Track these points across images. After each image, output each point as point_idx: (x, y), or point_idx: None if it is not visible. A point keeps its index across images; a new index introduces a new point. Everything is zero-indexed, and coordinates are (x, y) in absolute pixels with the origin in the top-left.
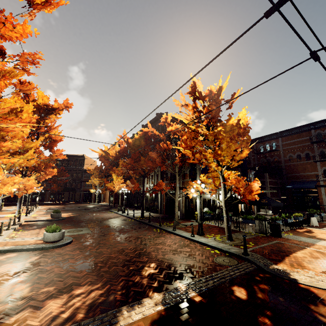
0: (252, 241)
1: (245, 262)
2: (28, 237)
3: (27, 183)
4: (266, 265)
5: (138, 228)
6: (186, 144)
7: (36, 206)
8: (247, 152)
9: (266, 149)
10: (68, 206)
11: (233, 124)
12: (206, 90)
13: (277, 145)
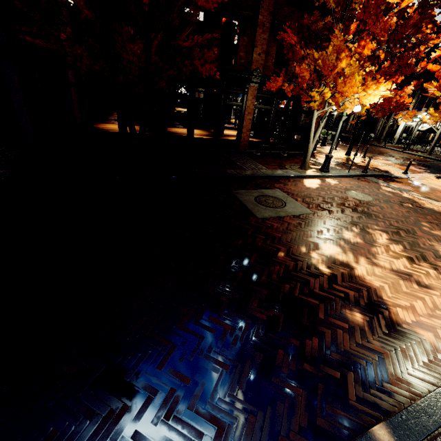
0: None
1: None
2: None
3: None
4: None
5: None
6: None
7: None
8: None
9: None
10: None
11: None
12: None
13: None
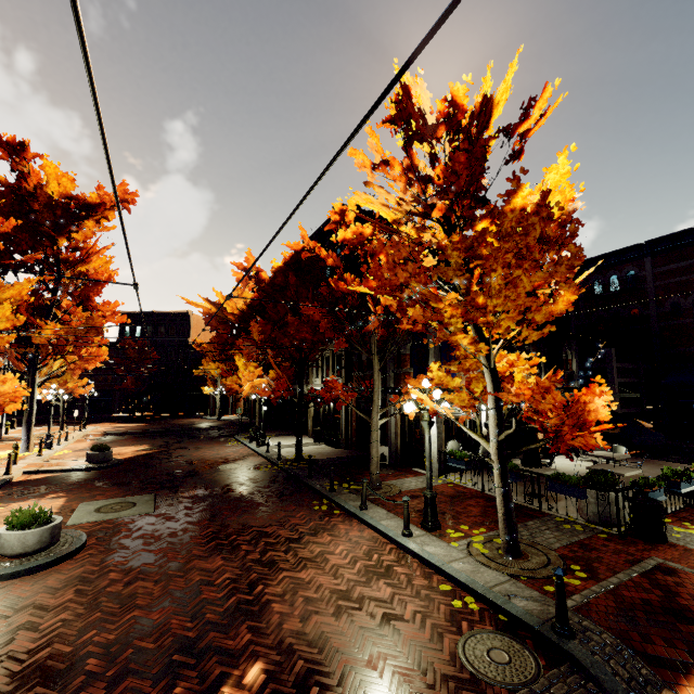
0: (581, 559)
1: (561, 668)
2: None
3: (1, 388)
4: (638, 692)
5: (276, 497)
6: (379, 278)
7: (74, 428)
8: (572, 298)
9: (610, 287)
10: (154, 424)
11: (526, 206)
12: (438, 101)
13: (641, 276)
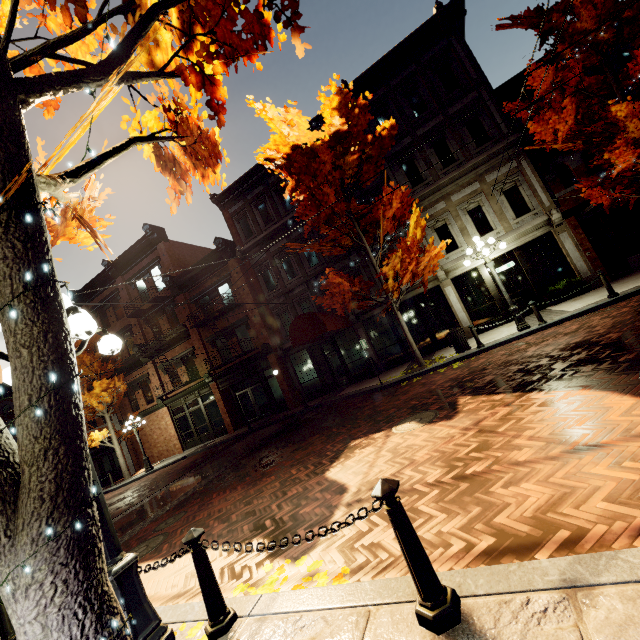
0: None
1: None
2: None
3: None
4: None
5: None
6: None
7: None
8: None
9: None
10: None
11: None
12: None
13: None
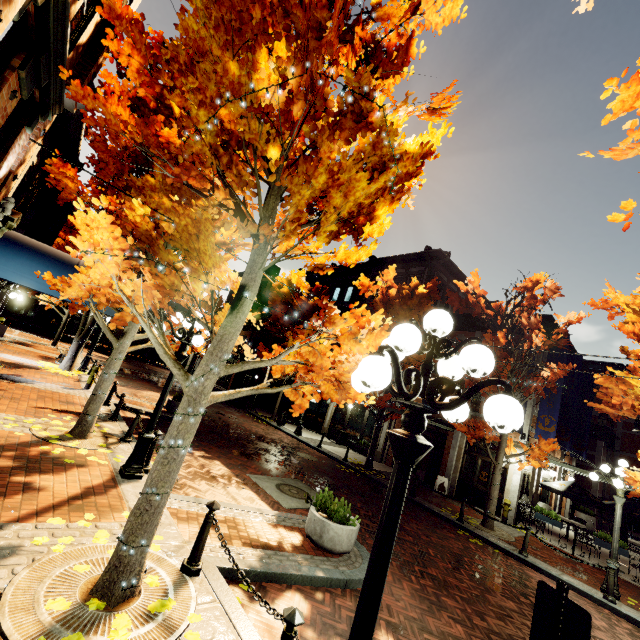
0: None
1: None
2: (213, 493)
3: None
4: None
5: (416, 515)
6: None
7: None
8: None
9: None
10: (133, 364)
11: None
12: None
13: None
